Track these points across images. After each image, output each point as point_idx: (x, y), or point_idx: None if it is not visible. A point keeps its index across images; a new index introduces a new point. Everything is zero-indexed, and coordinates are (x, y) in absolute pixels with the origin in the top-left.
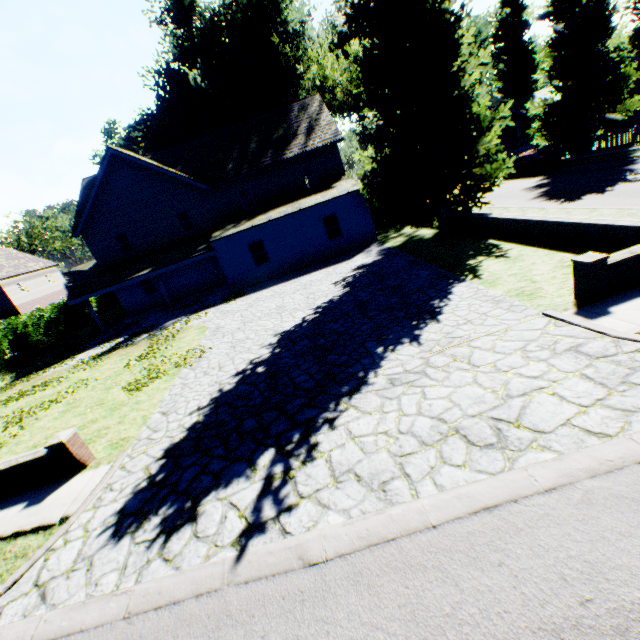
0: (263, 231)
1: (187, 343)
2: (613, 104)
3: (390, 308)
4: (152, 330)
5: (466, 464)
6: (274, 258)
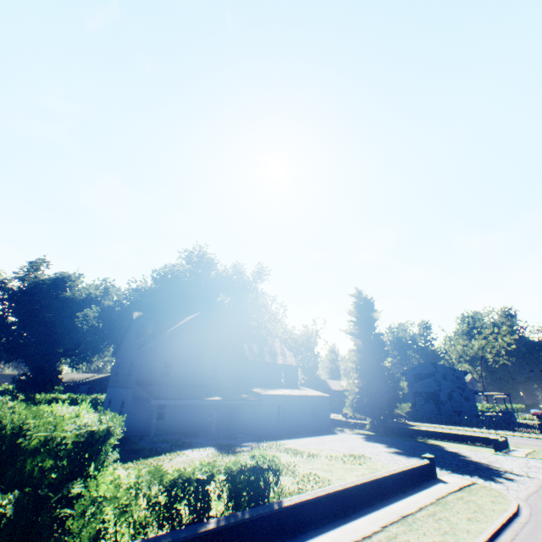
0: (287, 399)
1: (325, 452)
2: None
3: (432, 449)
4: (240, 445)
5: (541, 469)
6: (287, 419)
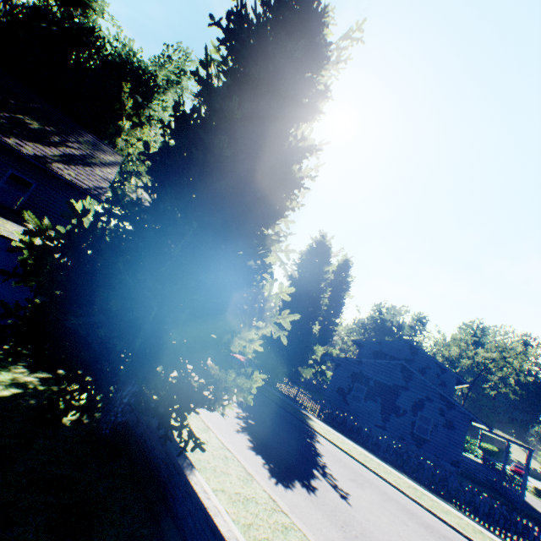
0: None
1: None
2: (302, 364)
3: None
4: None
5: None
6: None
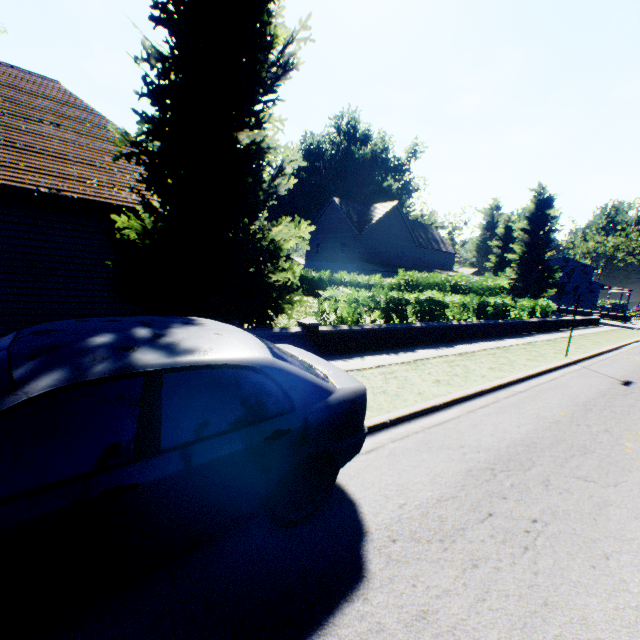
0: None
1: None
2: None
3: None
4: None
5: None
6: None
